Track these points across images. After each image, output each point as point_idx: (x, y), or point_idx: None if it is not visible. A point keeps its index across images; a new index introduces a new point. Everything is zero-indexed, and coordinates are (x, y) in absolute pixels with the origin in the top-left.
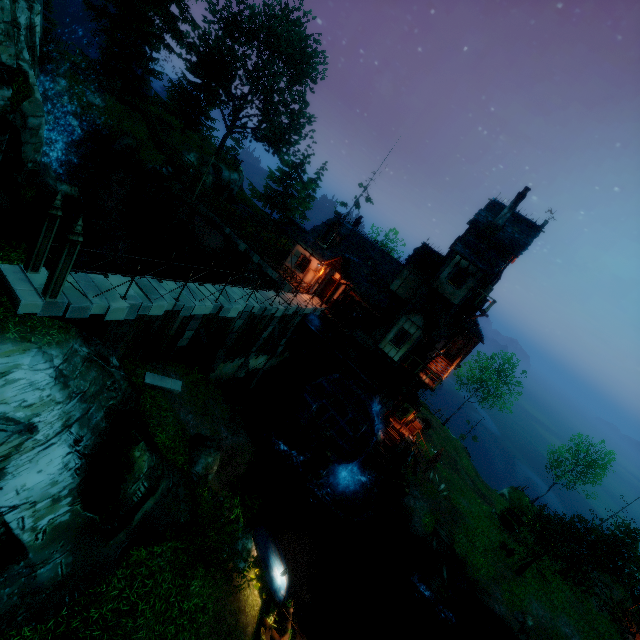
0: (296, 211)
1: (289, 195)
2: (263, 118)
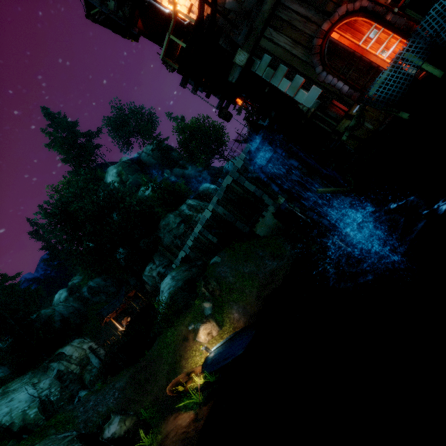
0: None
1: None
2: None
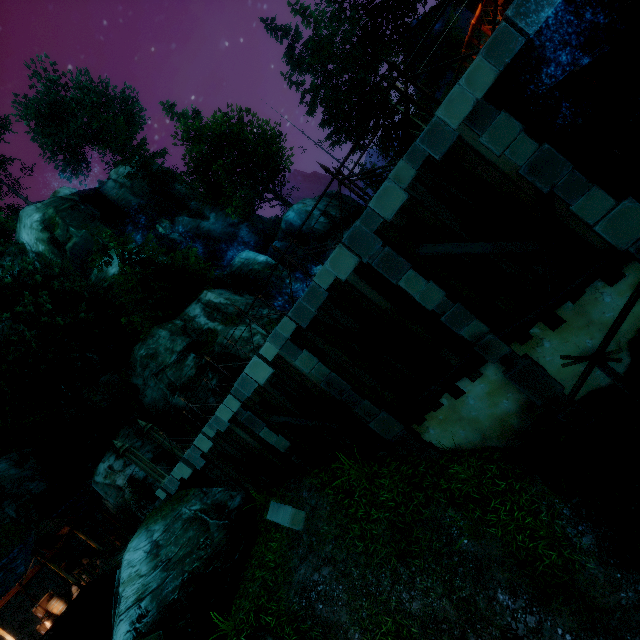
0: None
1: None
2: None
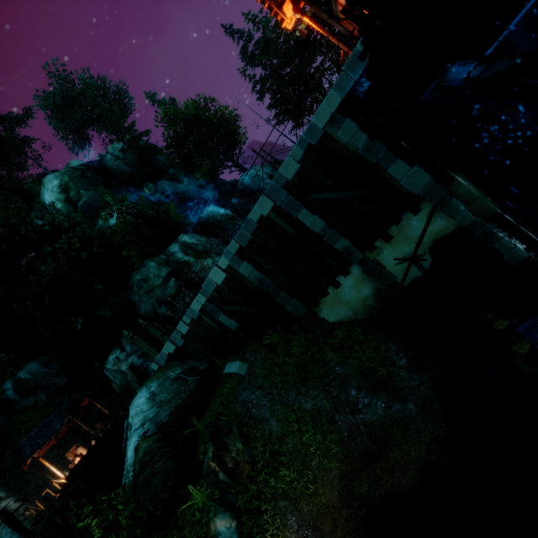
0: None
1: None
2: None
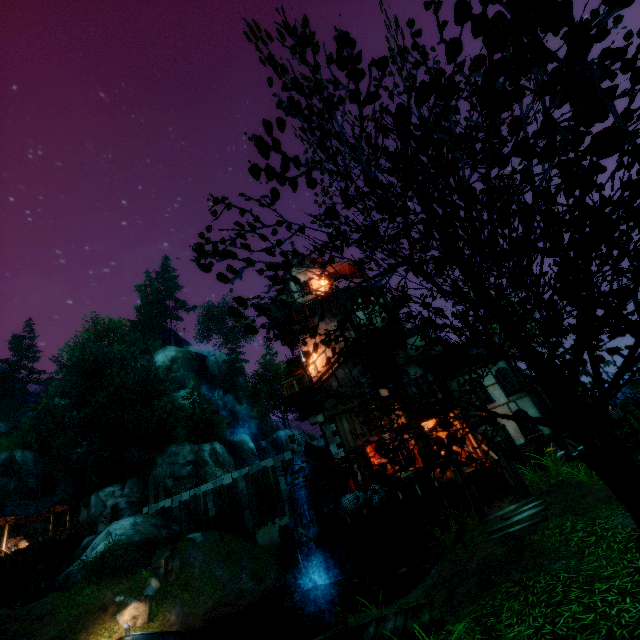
0: None
1: None
2: None
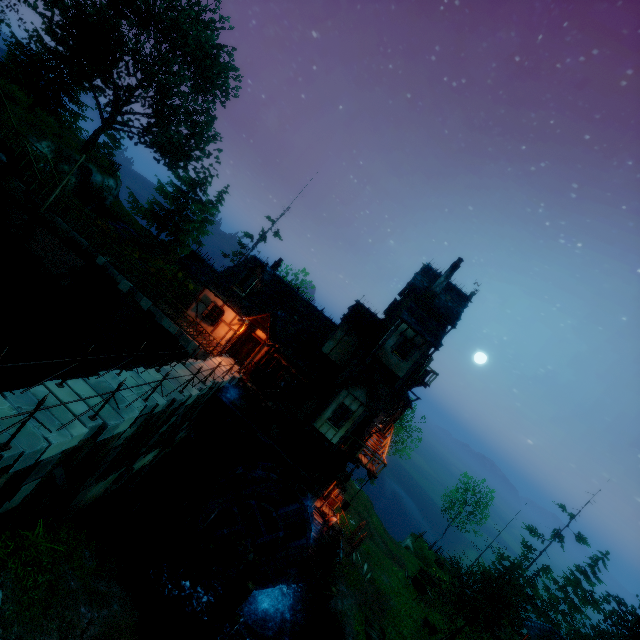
0: (191, 236)
1: (184, 216)
2: (157, 121)
